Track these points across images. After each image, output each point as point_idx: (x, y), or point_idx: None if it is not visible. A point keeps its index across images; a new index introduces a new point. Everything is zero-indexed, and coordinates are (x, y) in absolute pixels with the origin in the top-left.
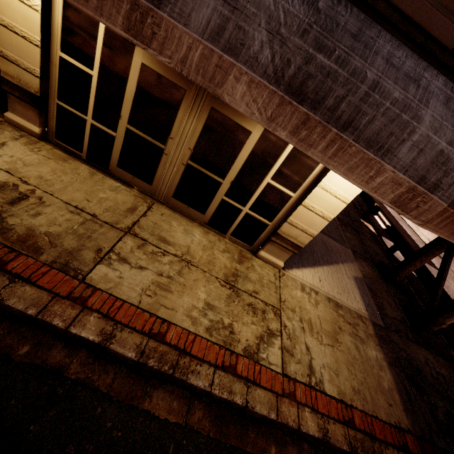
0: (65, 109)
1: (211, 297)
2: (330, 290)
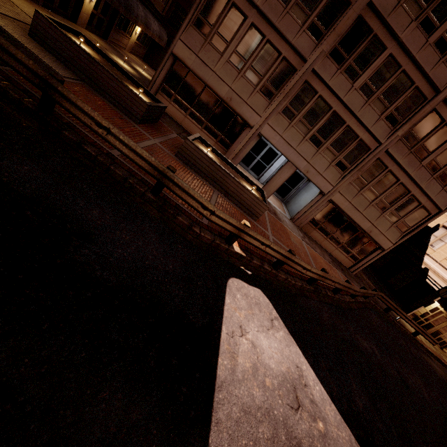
0: (418, 316)
1: None
2: None
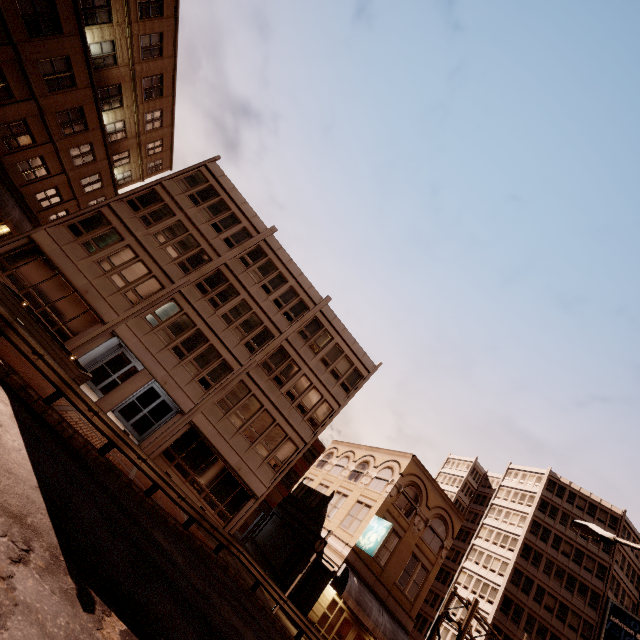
0: (317, 626)
1: None
2: None
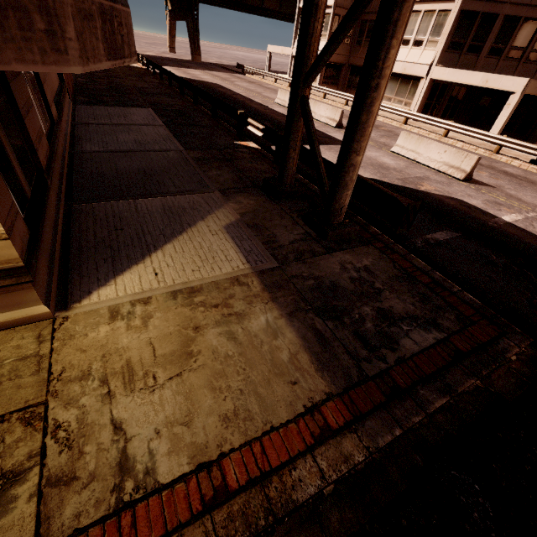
0: None
1: None
2: (177, 277)
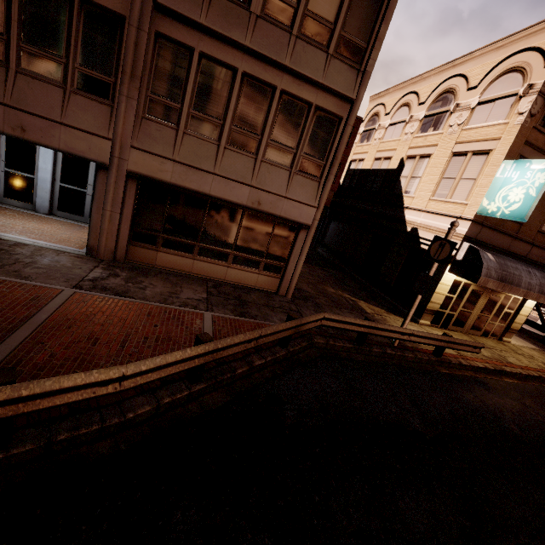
0: (439, 311)
1: (524, 359)
2: (523, 344)
